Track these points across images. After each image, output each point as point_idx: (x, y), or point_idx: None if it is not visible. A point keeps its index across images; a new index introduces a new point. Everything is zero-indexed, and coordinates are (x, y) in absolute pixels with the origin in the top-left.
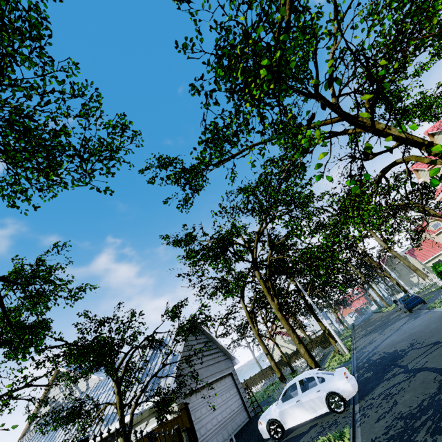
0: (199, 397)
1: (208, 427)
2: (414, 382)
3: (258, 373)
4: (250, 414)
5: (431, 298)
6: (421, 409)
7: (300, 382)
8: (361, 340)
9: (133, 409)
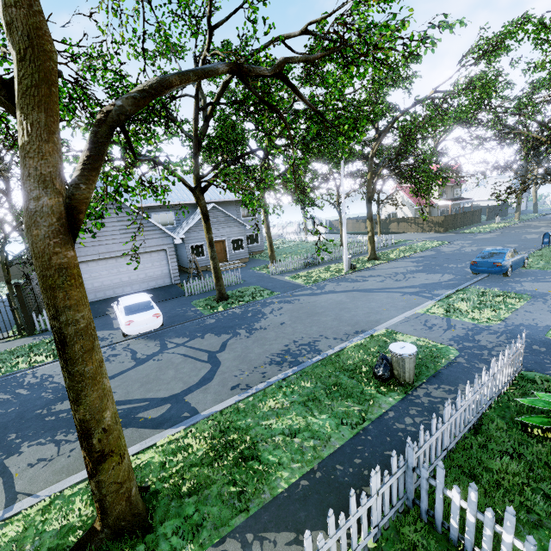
0: (102, 264)
1: (106, 283)
2: (115, 366)
3: (353, 220)
4: (173, 282)
5: (541, 274)
6: (43, 386)
7: (280, 269)
8: (404, 262)
9: (6, 268)
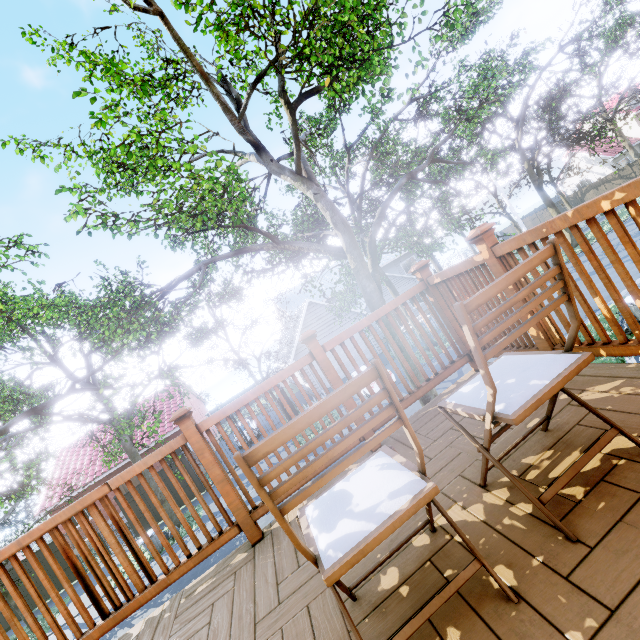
0: None
1: None
2: None
3: (530, 216)
4: (378, 352)
5: None
6: None
7: None
8: None
9: None
